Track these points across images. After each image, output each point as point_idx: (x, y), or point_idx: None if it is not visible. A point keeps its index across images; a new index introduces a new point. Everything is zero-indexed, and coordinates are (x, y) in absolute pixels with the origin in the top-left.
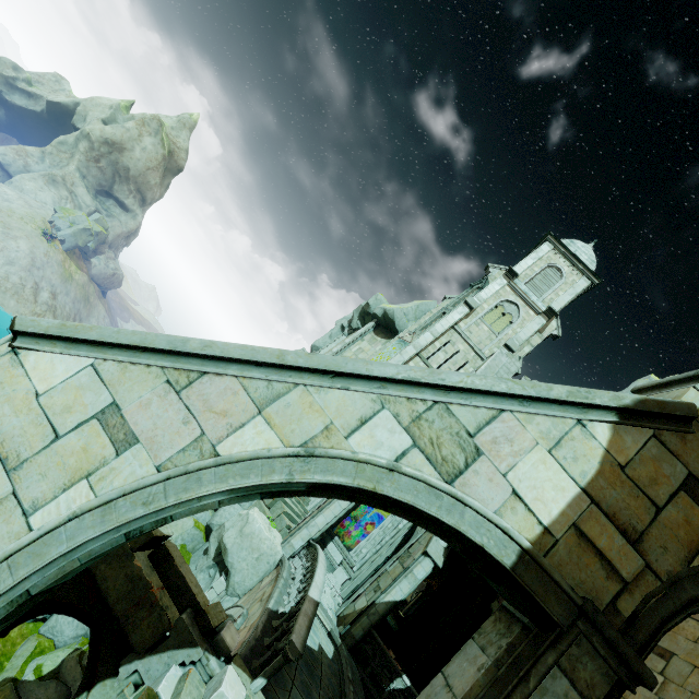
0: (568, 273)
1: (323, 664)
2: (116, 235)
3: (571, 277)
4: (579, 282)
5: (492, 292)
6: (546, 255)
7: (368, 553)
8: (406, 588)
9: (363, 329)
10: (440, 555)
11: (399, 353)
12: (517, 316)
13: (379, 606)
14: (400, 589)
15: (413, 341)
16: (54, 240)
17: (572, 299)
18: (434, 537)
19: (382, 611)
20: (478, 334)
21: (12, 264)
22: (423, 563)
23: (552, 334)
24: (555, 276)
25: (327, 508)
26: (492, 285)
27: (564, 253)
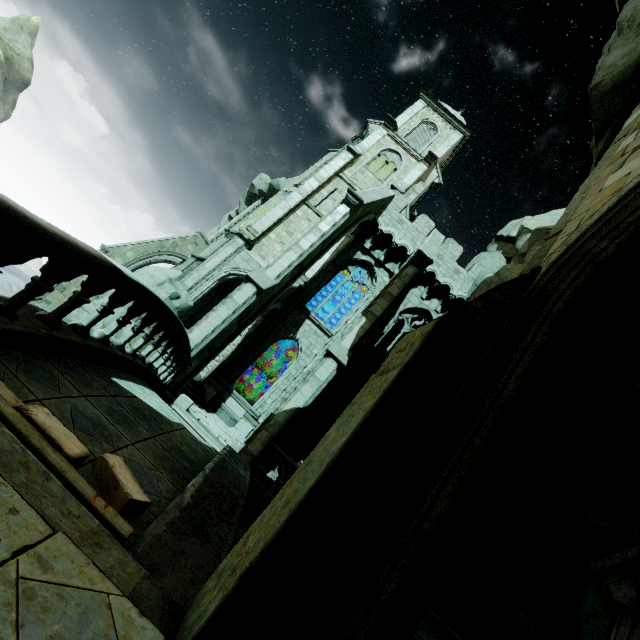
0: (442, 128)
1: (181, 432)
2: None
3: (446, 132)
4: (453, 135)
5: (373, 141)
6: (421, 111)
7: (273, 402)
8: (309, 392)
9: (249, 207)
10: (344, 355)
11: (284, 200)
12: (400, 164)
13: (279, 416)
14: (301, 394)
15: (298, 187)
16: None
17: (448, 162)
18: (335, 341)
19: (283, 420)
20: (365, 181)
21: None
22: (325, 364)
23: (434, 183)
24: (431, 131)
25: (203, 321)
26: (372, 135)
27: (436, 109)
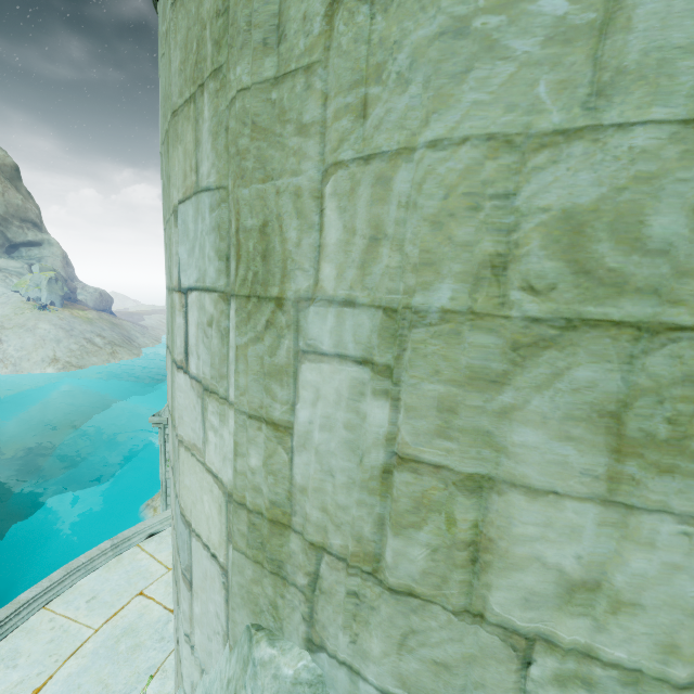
0: None
1: None
2: (62, 269)
3: None
4: None
5: None
6: None
7: None
8: None
9: None
10: None
11: None
12: None
13: None
14: None
15: None
16: (48, 308)
17: None
18: None
19: None
20: None
21: (60, 341)
22: None
23: None
24: None
25: None
26: None
27: None
